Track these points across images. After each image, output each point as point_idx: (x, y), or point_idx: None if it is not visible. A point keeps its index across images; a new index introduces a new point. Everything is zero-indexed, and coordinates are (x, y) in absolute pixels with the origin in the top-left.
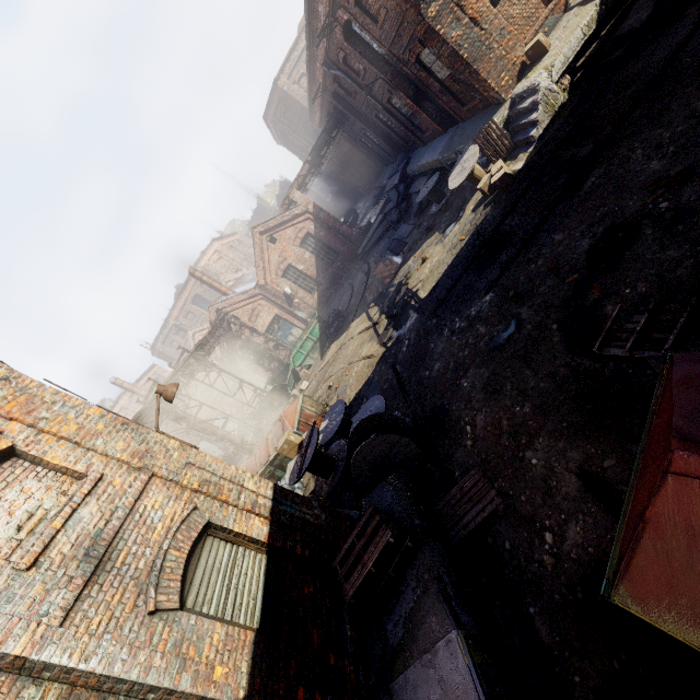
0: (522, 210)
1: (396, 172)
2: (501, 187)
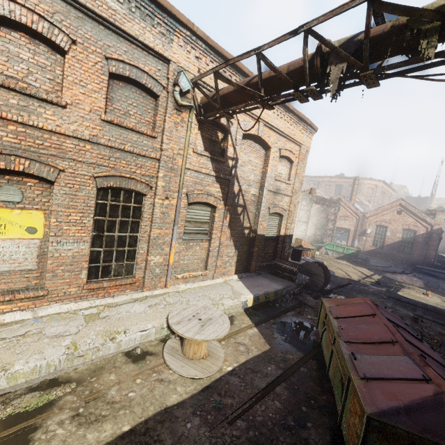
0: None
1: None
2: None
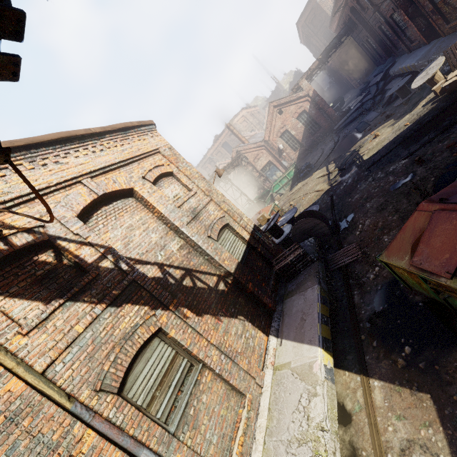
0: (454, 108)
1: (381, 72)
2: (449, 90)
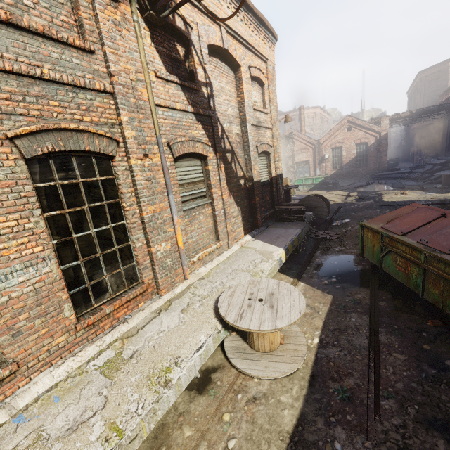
0: None
1: (445, 159)
2: None
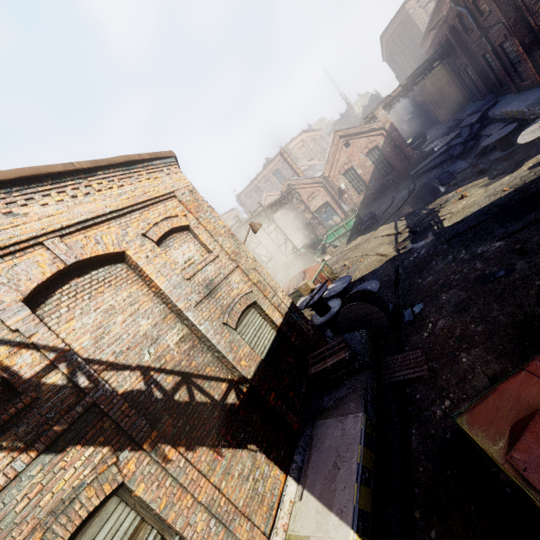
0: None
1: (478, 111)
2: None
